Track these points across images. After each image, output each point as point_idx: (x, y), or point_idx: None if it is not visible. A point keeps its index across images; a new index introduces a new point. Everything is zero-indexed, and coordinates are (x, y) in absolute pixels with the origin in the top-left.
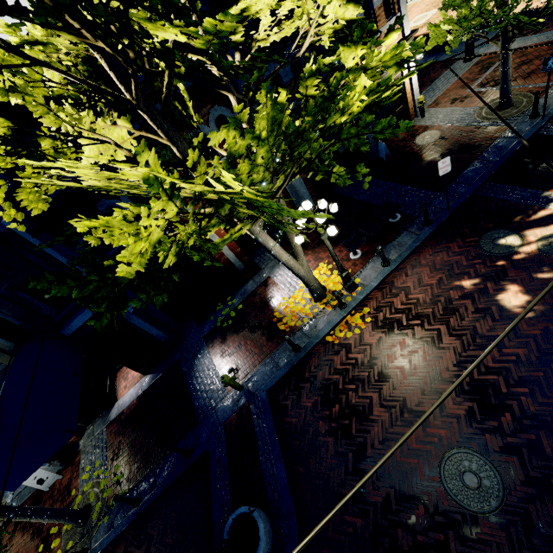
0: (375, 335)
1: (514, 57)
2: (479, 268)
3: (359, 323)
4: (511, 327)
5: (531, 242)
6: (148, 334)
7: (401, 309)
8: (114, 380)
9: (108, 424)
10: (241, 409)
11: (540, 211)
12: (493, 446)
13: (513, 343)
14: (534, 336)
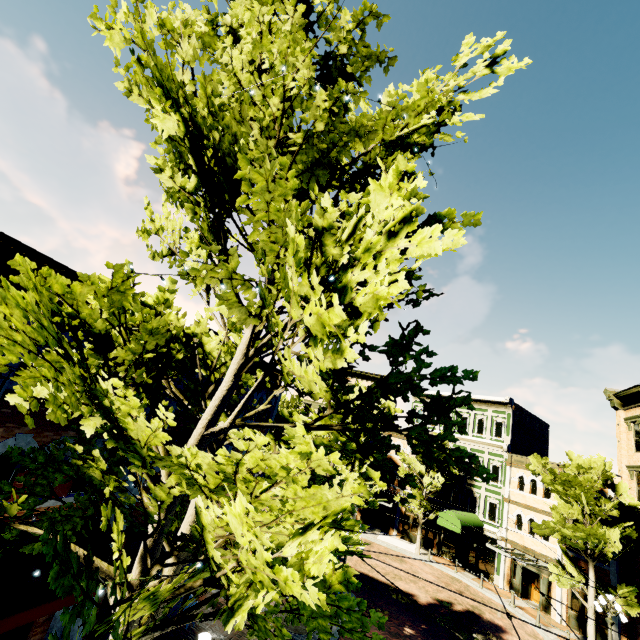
0: None
1: None
2: None
3: None
4: None
5: None
6: None
7: None
8: None
9: None
10: None
11: None
12: None
13: None
14: None
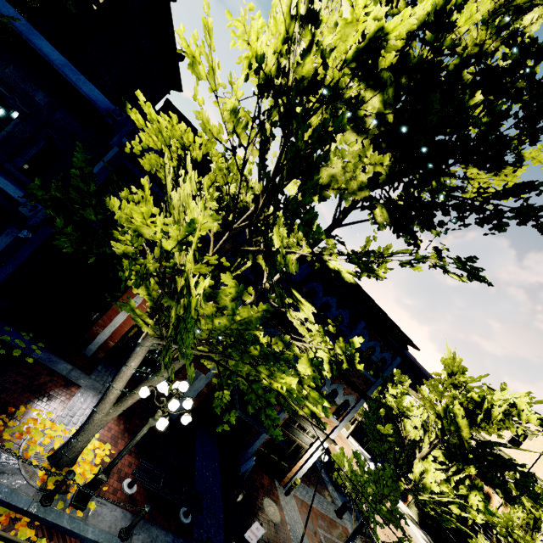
0: None
1: None
2: None
3: None
4: None
5: None
6: None
7: None
8: None
9: None
10: None
11: None
12: None
13: None
14: None
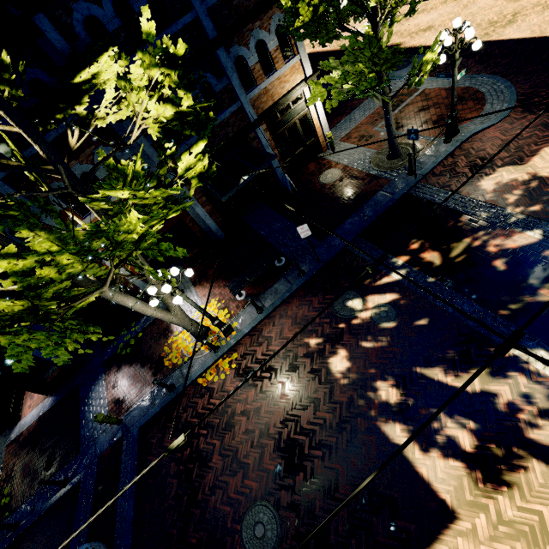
0: (234, 383)
1: (419, 99)
2: (326, 328)
3: (226, 368)
4: (72, 536)
5: (369, 308)
6: (46, 361)
7: (260, 360)
8: (21, 398)
9: (8, 444)
10: (116, 443)
11: (385, 277)
12: (284, 502)
13: (326, 407)
14: (341, 403)
